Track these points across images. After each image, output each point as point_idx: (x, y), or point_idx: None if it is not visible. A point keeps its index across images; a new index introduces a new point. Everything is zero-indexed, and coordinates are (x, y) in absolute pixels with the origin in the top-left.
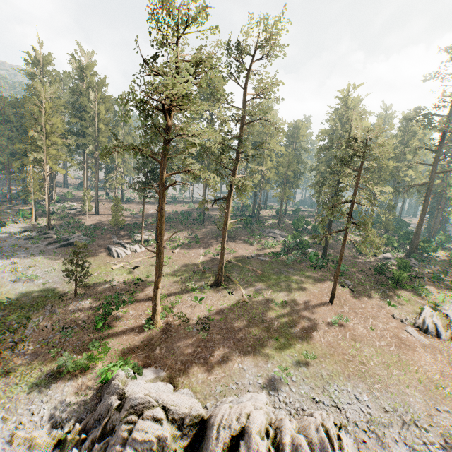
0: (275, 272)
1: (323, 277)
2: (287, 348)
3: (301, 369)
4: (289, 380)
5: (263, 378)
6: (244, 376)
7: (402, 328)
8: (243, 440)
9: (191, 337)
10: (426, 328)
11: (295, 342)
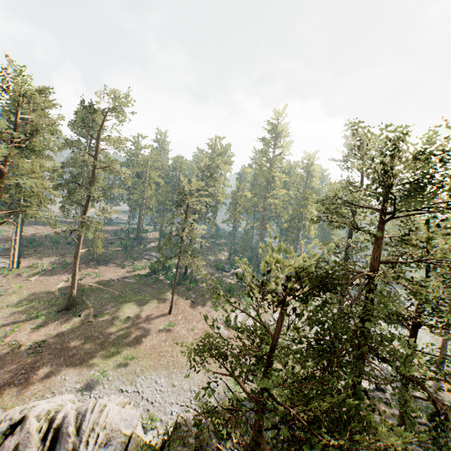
0: (134, 292)
1: (175, 293)
2: (114, 355)
3: (119, 370)
4: (105, 380)
5: (81, 384)
6: (64, 385)
7: (215, 326)
8: (20, 425)
9: (19, 362)
10: (230, 323)
11: (124, 349)
